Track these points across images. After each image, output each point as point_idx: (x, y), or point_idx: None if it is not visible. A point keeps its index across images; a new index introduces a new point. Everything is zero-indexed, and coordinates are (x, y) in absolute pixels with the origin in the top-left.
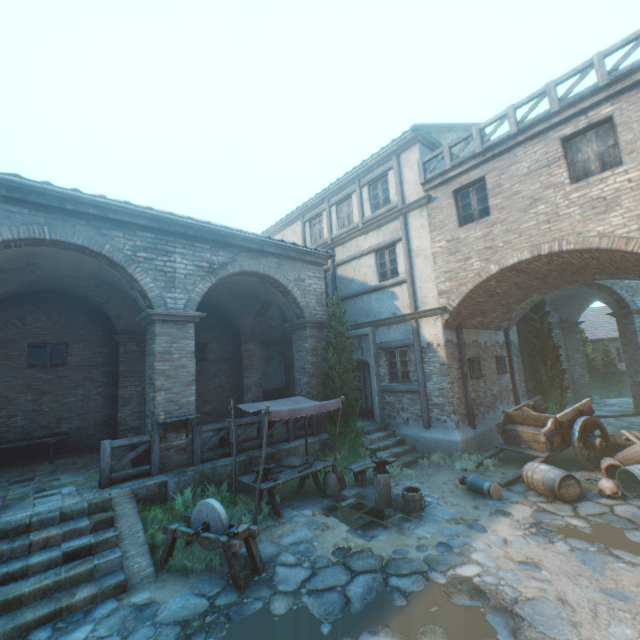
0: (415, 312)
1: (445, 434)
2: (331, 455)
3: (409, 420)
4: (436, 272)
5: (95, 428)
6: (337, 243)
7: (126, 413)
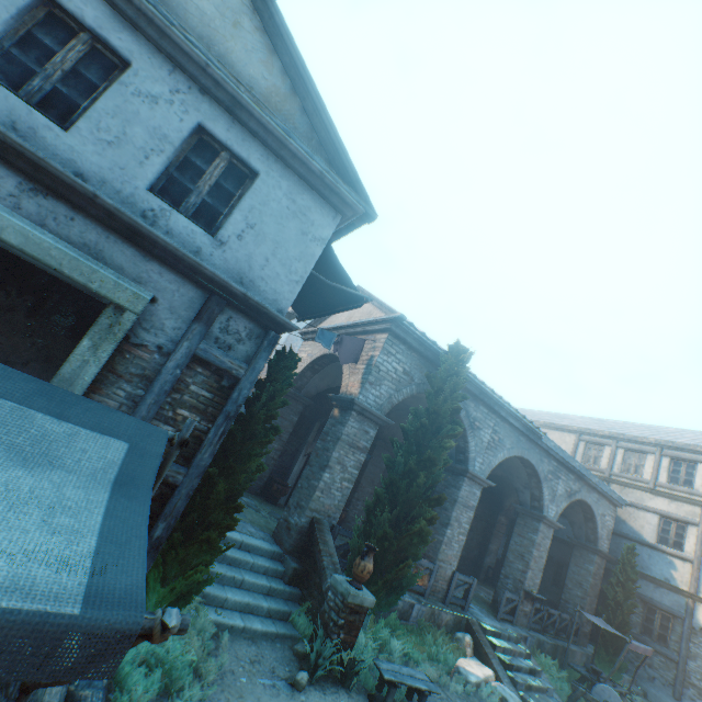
0: (696, 595)
1: None
2: None
3: (655, 679)
4: None
5: None
6: (616, 481)
7: None
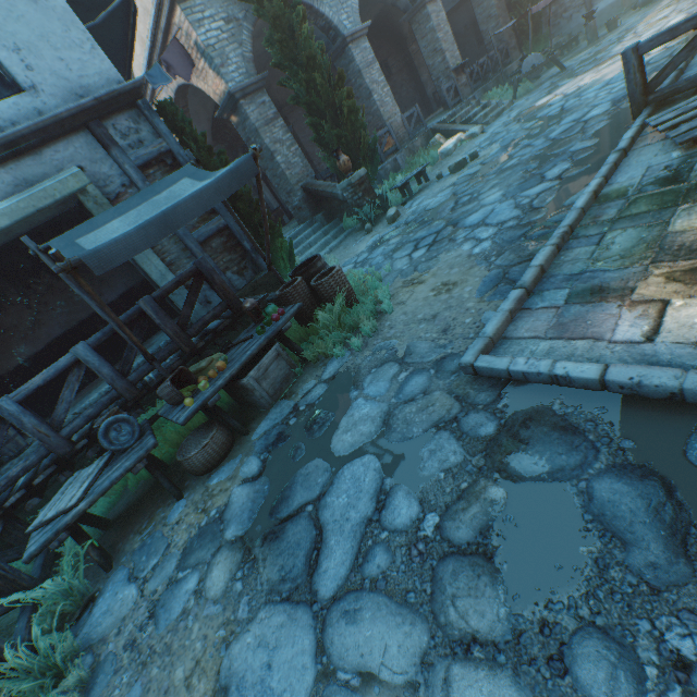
0: None
1: (606, 3)
2: None
3: (572, 17)
4: None
5: None
6: None
7: None
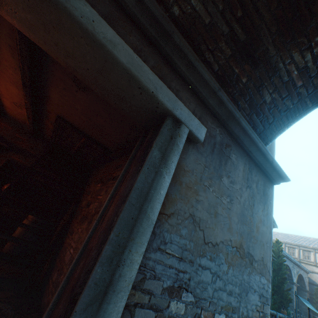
0: None
1: None
2: None
3: None
4: None
5: None
6: (302, 262)
7: None
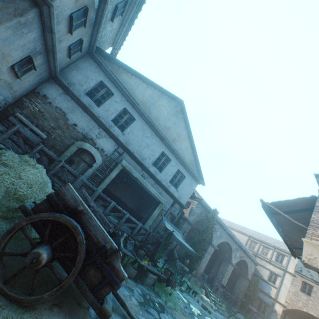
0: (276, 299)
1: None
2: None
3: None
4: (287, 295)
5: None
6: (258, 256)
7: None
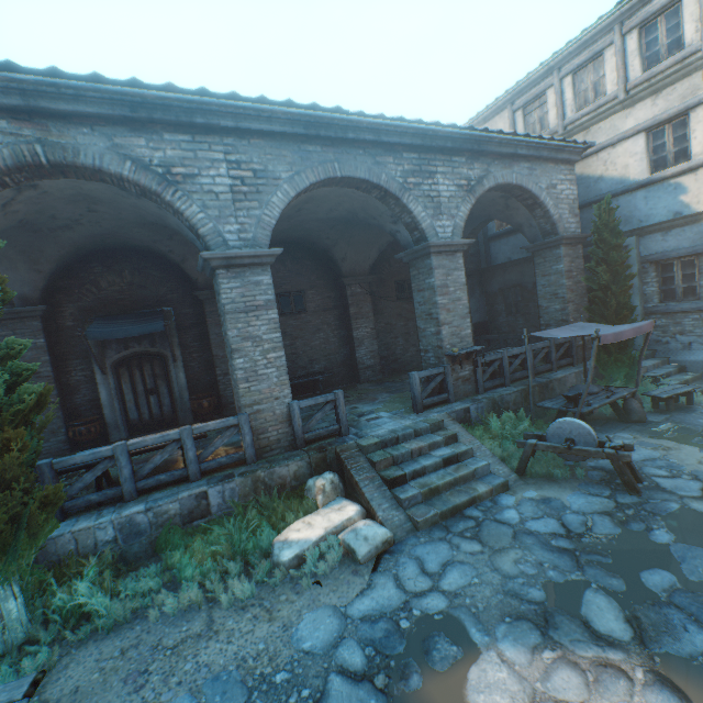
0: None
1: None
2: (603, 384)
3: (692, 345)
4: None
5: (337, 368)
6: (574, 131)
7: (362, 353)
